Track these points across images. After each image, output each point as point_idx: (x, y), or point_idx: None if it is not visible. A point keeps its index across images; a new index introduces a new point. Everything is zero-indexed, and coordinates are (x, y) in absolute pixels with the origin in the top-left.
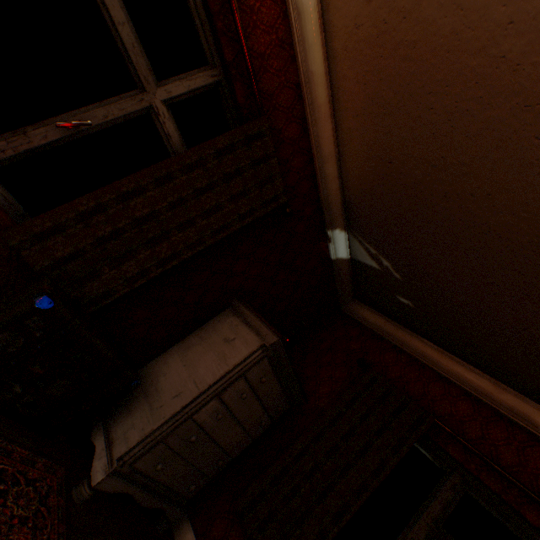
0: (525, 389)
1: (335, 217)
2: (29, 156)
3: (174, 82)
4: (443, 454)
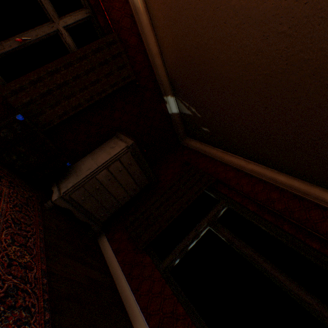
0: (257, 160)
1: (166, 89)
2: (5, 56)
3: (67, 17)
4: (219, 194)
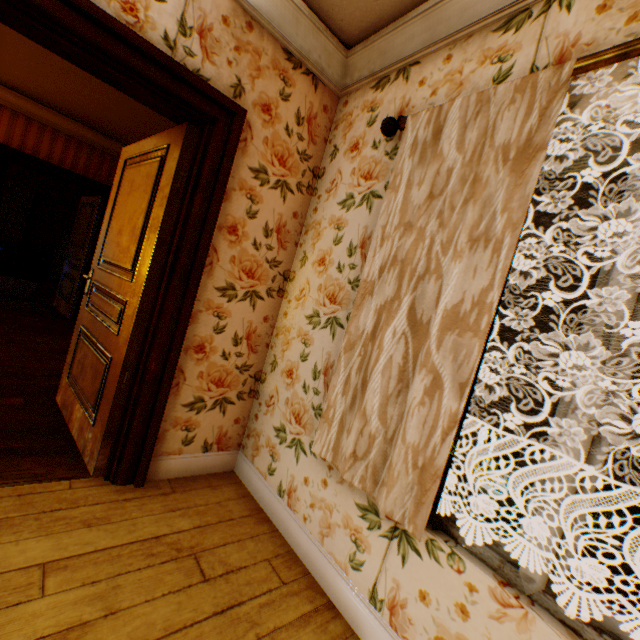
0: None
1: None
2: None
3: None
4: None
